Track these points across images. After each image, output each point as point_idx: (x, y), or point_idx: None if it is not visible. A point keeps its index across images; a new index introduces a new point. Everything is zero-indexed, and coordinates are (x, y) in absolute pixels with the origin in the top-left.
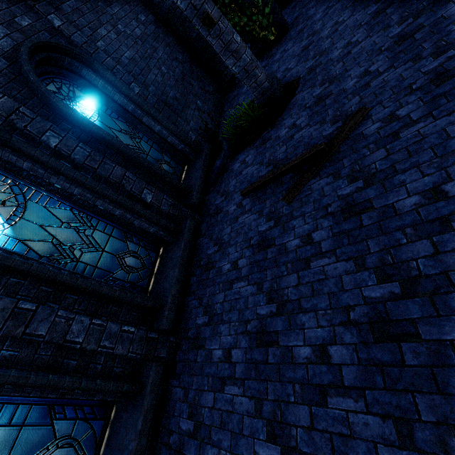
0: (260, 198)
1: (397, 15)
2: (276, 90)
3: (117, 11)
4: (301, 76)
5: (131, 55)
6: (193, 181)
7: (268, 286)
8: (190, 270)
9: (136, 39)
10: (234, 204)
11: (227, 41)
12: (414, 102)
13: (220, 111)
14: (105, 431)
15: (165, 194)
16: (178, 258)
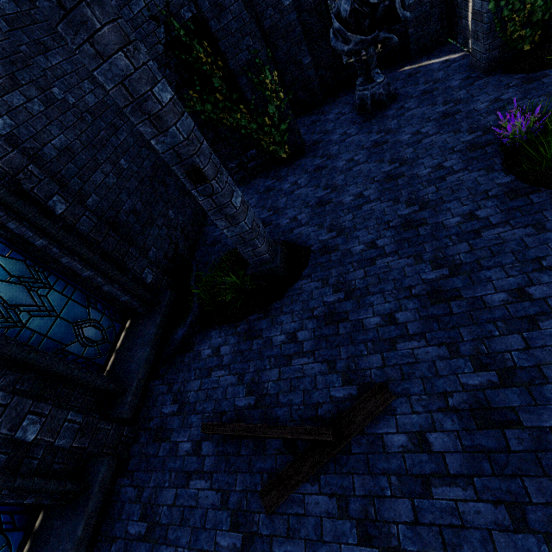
0: (229, 459)
1: (431, 248)
2: (279, 267)
3: (58, 63)
4: (312, 249)
5: (67, 142)
6: (132, 368)
7: None
8: None
9: (83, 112)
10: (189, 437)
11: (221, 203)
12: (450, 434)
13: (201, 222)
14: None
15: (72, 406)
16: None
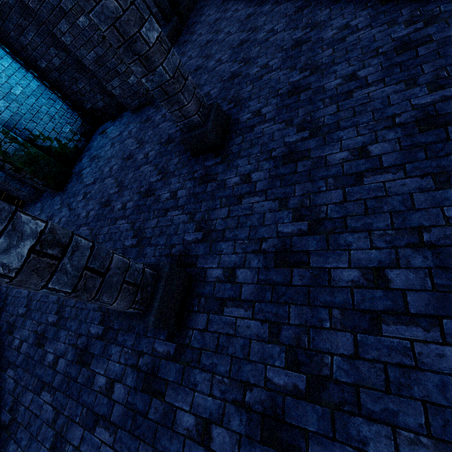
0: None
1: None
2: None
3: None
4: None
5: None
6: None
7: None
8: (190, 15)
9: None
10: None
11: None
12: None
13: None
14: None
15: None
16: None
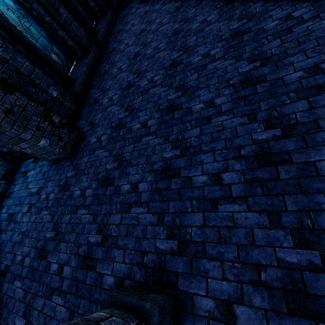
0: (147, 2)
1: None
2: None
3: None
4: None
5: None
6: None
7: (146, 21)
8: (109, 37)
9: None
10: (134, 9)
11: None
12: None
13: None
14: (72, 66)
15: None
16: (105, 20)
